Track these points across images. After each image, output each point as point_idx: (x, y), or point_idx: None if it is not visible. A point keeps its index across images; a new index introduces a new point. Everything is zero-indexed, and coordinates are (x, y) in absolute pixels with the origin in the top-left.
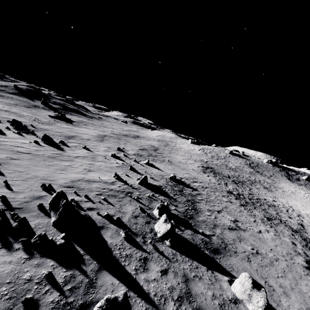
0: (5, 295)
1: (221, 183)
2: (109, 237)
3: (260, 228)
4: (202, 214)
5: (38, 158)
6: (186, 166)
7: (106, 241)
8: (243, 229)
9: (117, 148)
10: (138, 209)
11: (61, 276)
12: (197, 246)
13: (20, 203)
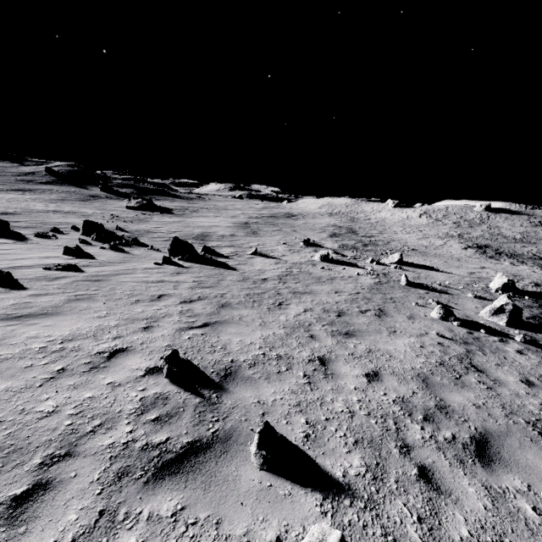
0: None
1: None
2: None
3: None
4: None
5: (240, 308)
6: (449, 253)
7: None
8: None
9: (302, 241)
10: None
11: None
12: None
13: None
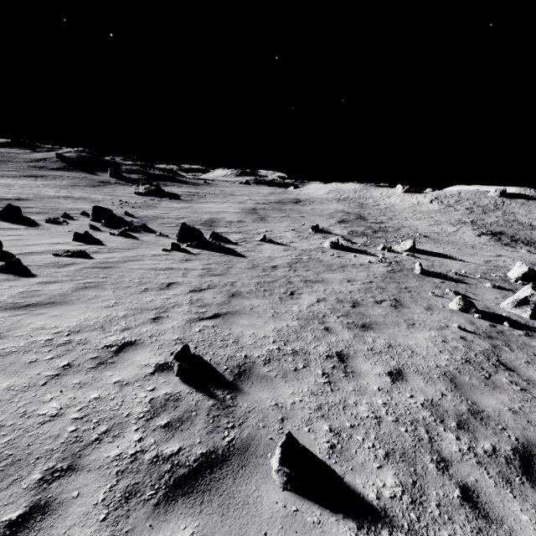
0: None
1: None
2: None
3: None
4: None
5: (251, 298)
6: (462, 240)
7: None
8: None
9: (311, 228)
10: None
11: None
12: None
13: None
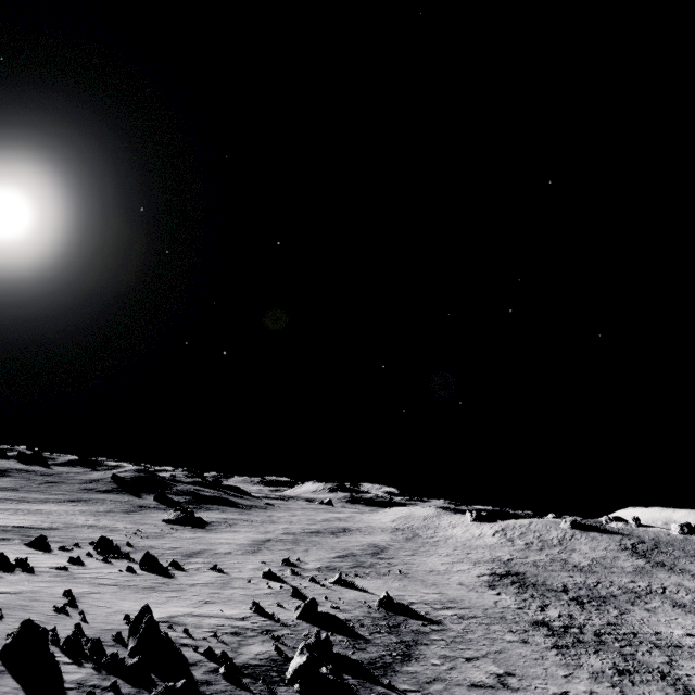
0: (74, 689)
1: (528, 606)
2: (200, 673)
3: (573, 687)
4: (419, 662)
5: (128, 590)
6: (443, 579)
7: (193, 676)
8: (513, 688)
9: (282, 560)
10: (273, 651)
11: (126, 690)
12: None
13: (95, 633)
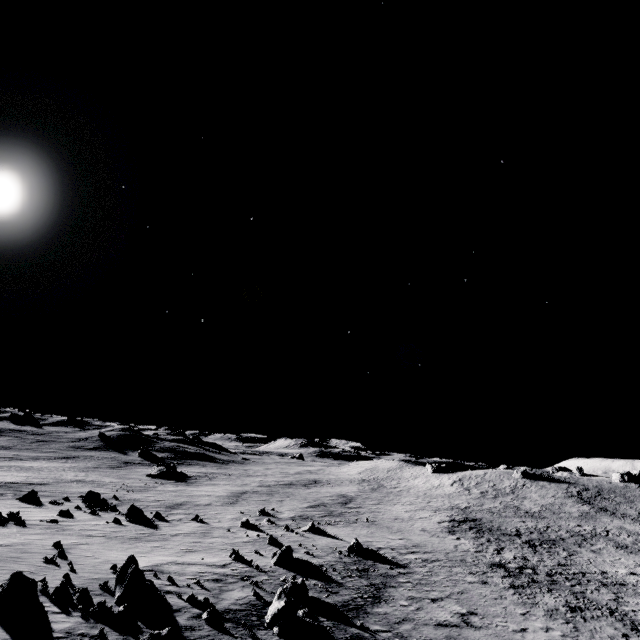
0: (62, 638)
1: (485, 550)
2: (184, 618)
3: (531, 624)
4: (389, 603)
5: (114, 541)
6: (407, 526)
7: (178, 622)
8: (476, 626)
9: (259, 511)
10: (252, 596)
11: (114, 637)
12: (333, 639)
13: (83, 583)
